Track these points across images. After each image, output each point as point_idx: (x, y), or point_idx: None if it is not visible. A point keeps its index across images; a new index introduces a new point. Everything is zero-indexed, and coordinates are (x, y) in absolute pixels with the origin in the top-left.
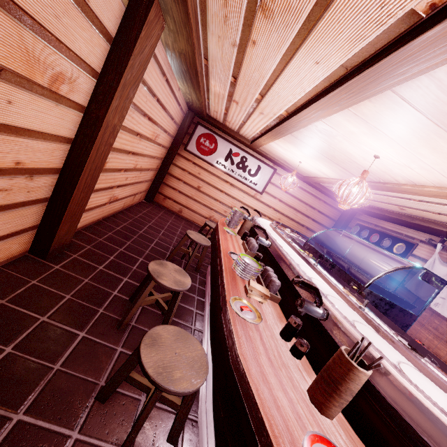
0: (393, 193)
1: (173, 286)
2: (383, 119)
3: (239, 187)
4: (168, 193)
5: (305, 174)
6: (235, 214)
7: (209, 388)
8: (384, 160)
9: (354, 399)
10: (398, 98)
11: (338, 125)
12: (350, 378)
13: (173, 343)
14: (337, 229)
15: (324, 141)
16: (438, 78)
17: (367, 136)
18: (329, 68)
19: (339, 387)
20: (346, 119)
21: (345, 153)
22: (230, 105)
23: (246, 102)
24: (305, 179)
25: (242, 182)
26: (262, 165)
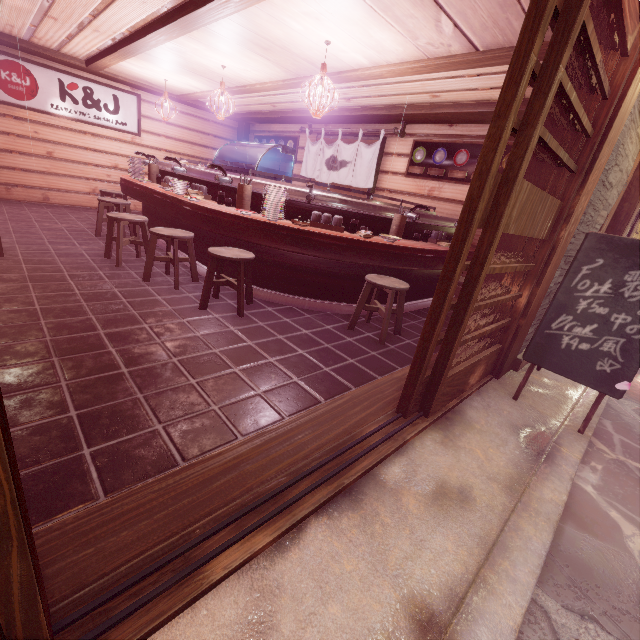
0: (258, 93)
1: (138, 219)
2: (210, 41)
3: (107, 135)
4: (9, 179)
5: (177, 92)
6: (135, 163)
7: (200, 264)
8: (231, 68)
9: (253, 203)
10: (209, 30)
11: (183, 44)
12: (245, 190)
13: (167, 230)
14: (231, 142)
15: (179, 57)
16: (219, 23)
17: (208, 52)
18: (155, 7)
19: (243, 197)
20: (186, 40)
21: (202, 65)
22: (43, 21)
23: (70, 19)
24: (180, 99)
25: (107, 127)
26: (117, 93)
